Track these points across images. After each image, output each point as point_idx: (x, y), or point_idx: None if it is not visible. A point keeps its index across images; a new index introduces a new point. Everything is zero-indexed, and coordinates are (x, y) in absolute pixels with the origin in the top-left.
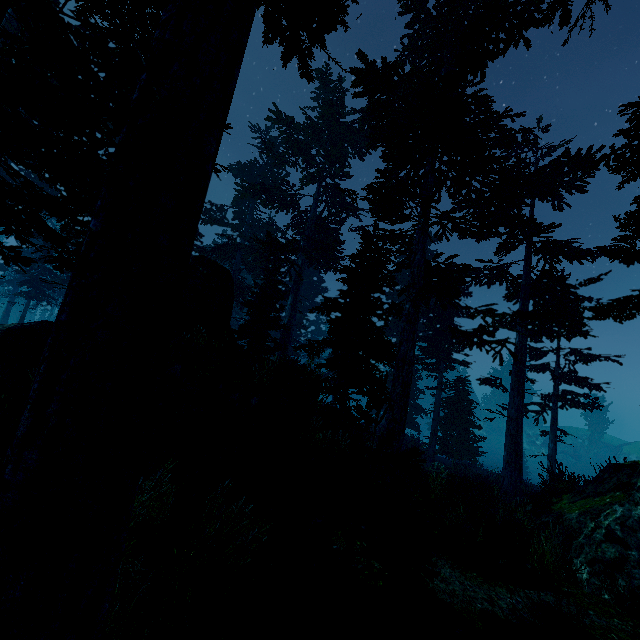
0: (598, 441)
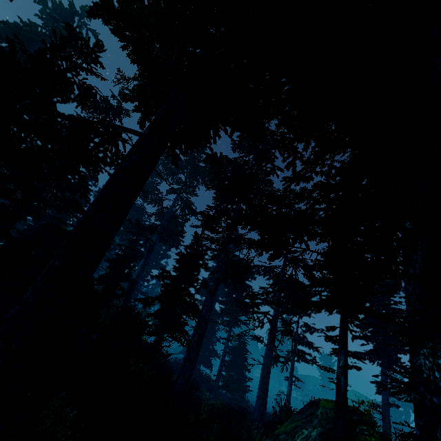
0: (327, 388)
